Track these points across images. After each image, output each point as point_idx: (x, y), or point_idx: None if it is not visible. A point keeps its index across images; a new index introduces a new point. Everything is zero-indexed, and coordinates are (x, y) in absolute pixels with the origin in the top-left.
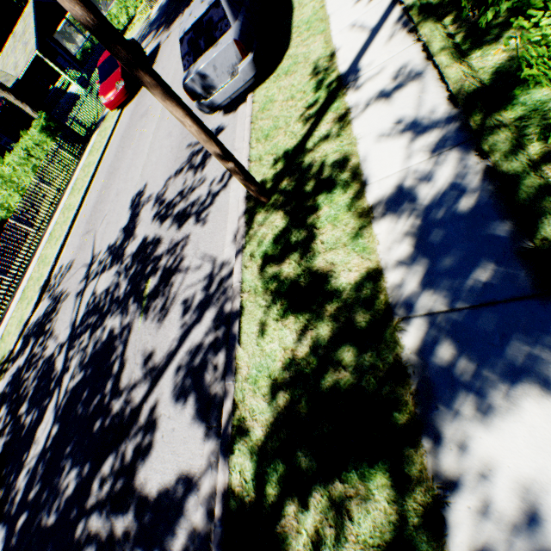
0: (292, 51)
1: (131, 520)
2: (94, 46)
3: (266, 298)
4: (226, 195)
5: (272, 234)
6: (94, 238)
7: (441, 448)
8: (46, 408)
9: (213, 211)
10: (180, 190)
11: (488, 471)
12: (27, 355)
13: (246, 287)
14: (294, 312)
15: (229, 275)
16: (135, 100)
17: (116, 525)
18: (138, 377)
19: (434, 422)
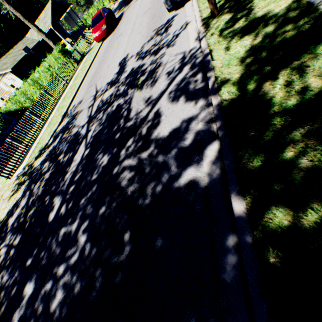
0: None
1: (152, 149)
2: (79, 28)
3: (226, 40)
4: (186, 31)
5: (224, 22)
6: (95, 86)
7: None
8: (78, 148)
9: (178, 40)
10: (153, 45)
11: None
12: (58, 141)
13: (211, 44)
14: (247, 35)
15: (196, 52)
16: (111, 35)
17: (142, 156)
18: (142, 108)
19: None
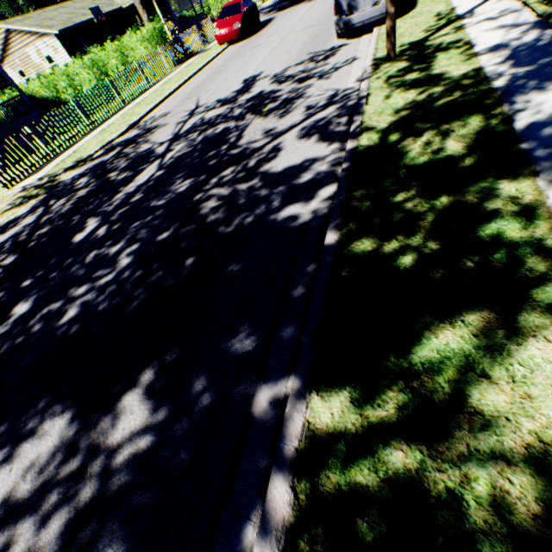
0: (417, 10)
1: (256, 182)
2: (195, 14)
3: (390, 89)
4: (350, 68)
5: (396, 70)
6: (197, 100)
7: (514, 104)
8: (146, 168)
9: (336, 74)
10: (301, 71)
11: (540, 104)
12: (113, 155)
13: (373, 88)
14: (414, 89)
15: (352, 93)
16: (244, 42)
17: (240, 187)
18: (258, 139)
19: (511, 99)
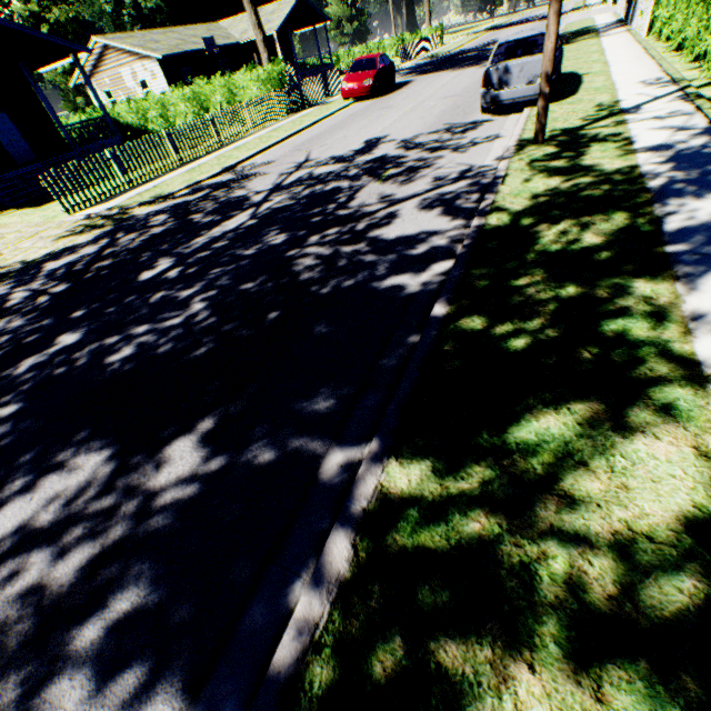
0: (577, 97)
1: (362, 247)
2: (321, 63)
3: (532, 172)
4: (490, 145)
5: (542, 154)
6: (308, 153)
7: (666, 207)
8: (237, 215)
9: (474, 149)
10: (433, 140)
11: (695, 210)
12: (199, 196)
13: (512, 169)
14: (558, 176)
15: (488, 171)
16: (372, 101)
17: (343, 249)
18: (373, 203)
19: (663, 201)
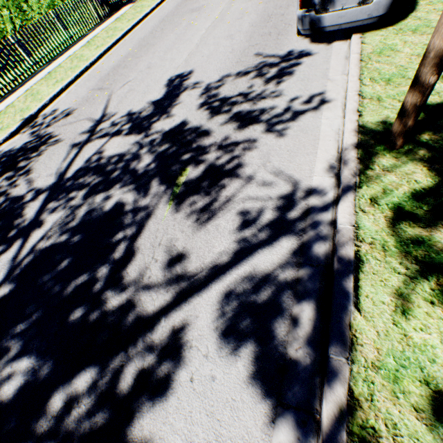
0: (420, 14)
1: None
2: None
3: (406, 264)
4: (316, 120)
5: (409, 187)
6: (108, 97)
7: None
8: None
9: (295, 129)
10: (242, 92)
11: None
12: None
13: (366, 237)
14: None
15: (321, 209)
16: None
17: None
18: (155, 277)
19: None
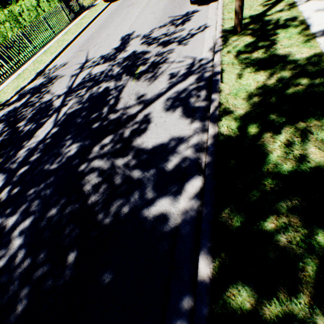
0: None
1: (130, 159)
2: None
3: (241, 66)
4: (202, 35)
5: (243, 44)
6: (87, 53)
7: None
8: (45, 122)
9: (192, 40)
10: (164, 33)
11: None
12: (23, 102)
13: (225, 63)
14: (262, 69)
15: (207, 63)
16: (121, 0)
17: (117, 162)
18: (132, 104)
19: None
